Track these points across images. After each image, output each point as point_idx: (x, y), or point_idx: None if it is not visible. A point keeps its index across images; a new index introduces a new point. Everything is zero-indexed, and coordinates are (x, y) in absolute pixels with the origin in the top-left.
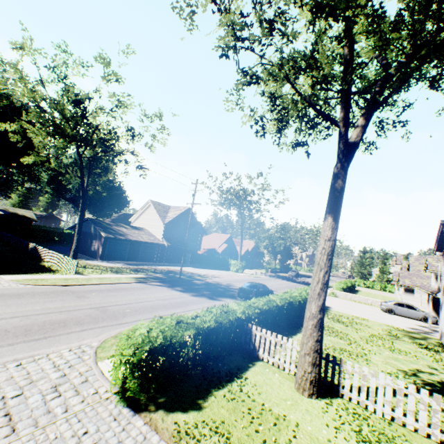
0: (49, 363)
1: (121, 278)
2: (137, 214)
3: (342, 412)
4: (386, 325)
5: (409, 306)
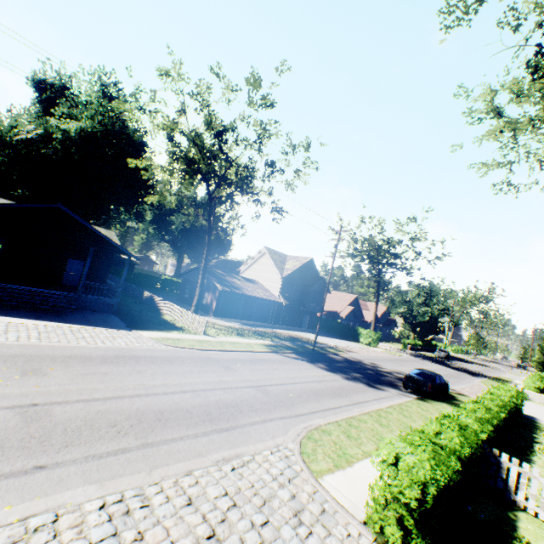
0: (263, 471)
1: (252, 344)
2: (248, 262)
3: None
4: None
5: None
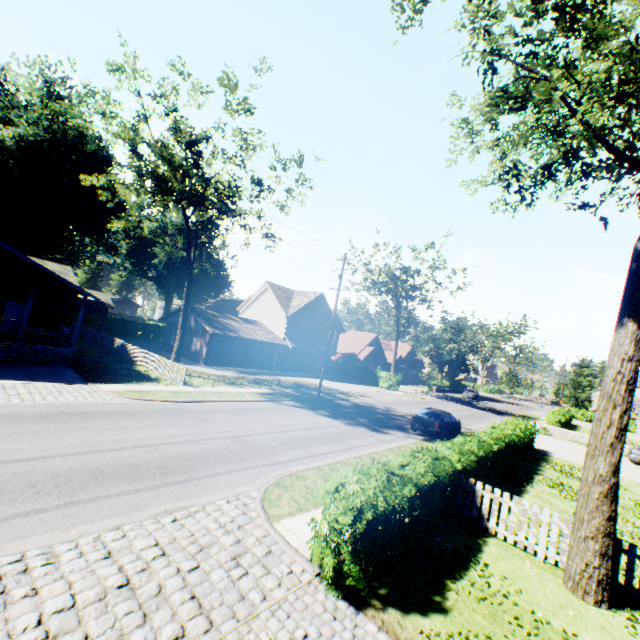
0: (211, 520)
1: (243, 393)
2: (248, 301)
3: None
4: None
5: None
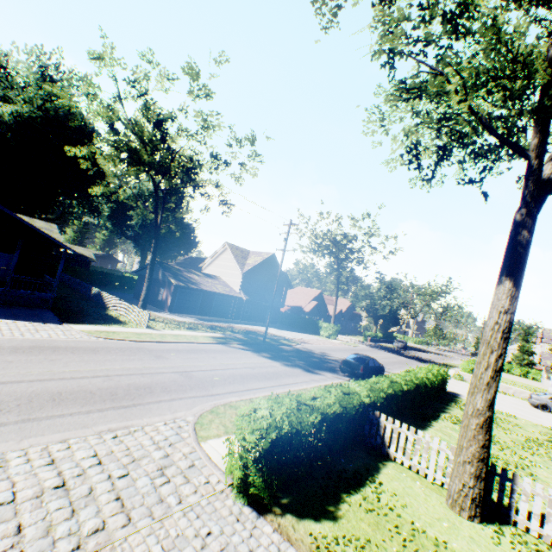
0: (147, 438)
1: (198, 337)
2: (210, 258)
3: (520, 547)
4: (542, 426)
5: None
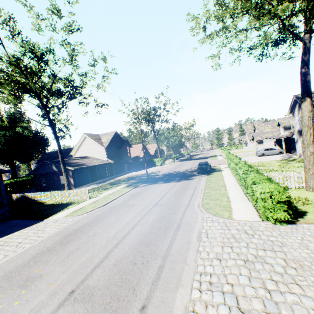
0: (215, 230)
1: (120, 190)
2: (76, 147)
3: None
4: (272, 160)
5: (271, 149)
